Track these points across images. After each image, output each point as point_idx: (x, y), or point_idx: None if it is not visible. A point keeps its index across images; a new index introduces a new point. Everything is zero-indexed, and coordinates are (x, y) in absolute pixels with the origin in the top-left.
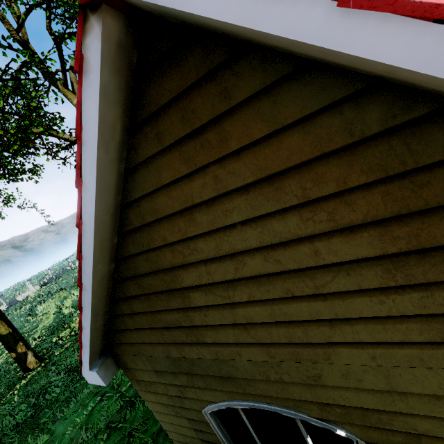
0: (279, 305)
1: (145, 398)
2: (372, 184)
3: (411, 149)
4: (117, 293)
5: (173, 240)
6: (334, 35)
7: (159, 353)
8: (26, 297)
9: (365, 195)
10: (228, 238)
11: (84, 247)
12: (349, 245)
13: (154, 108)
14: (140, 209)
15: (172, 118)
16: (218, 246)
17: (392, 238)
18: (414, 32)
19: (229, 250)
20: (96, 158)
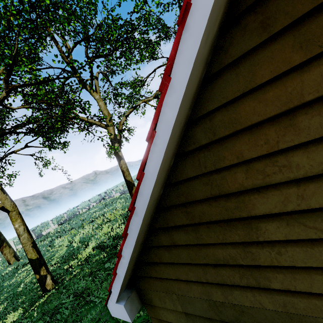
0: None
1: None
2: None
3: None
4: (158, 222)
5: (252, 156)
6: None
7: (195, 293)
8: (48, 232)
9: None
10: None
11: (149, 164)
12: None
13: None
14: (212, 122)
15: None
16: None
17: None
18: None
19: None
20: (198, 45)
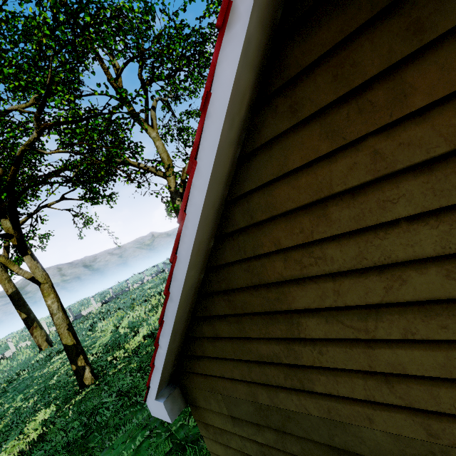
0: None
1: (211, 449)
2: None
3: None
4: (200, 309)
5: (289, 244)
6: None
7: (240, 394)
8: (89, 312)
9: None
10: (381, 241)
11: (182, 247)
12: None
13: (294, 72)
14: (250, 204)
15: (318, 81)
16: (361, 253)
17: None
18: None
19: (381, 260)
20: (219, 133)
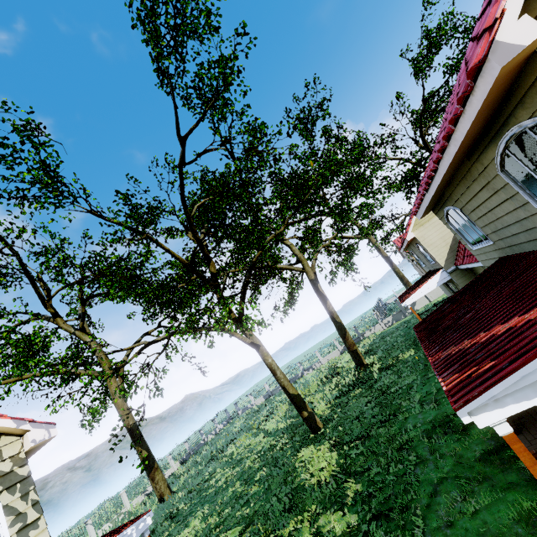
0: None
1: None
2: None
3: None
4: None
5: None
6: None
7: None
8: (168, 476)
9: None
10: None
11: None
12: None
13: None
14: None
15: None
16: None
17: None
18: None
19: None
20: None
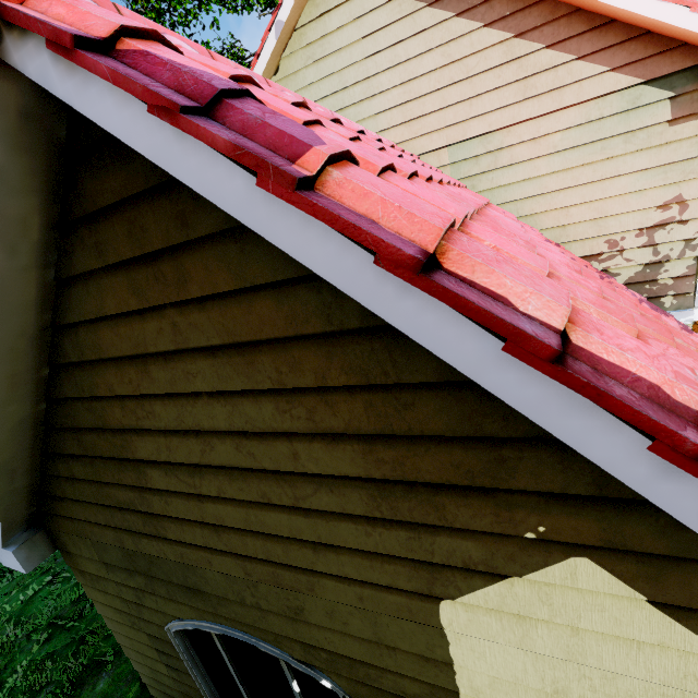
0: (256, 510)
1: (92, 597)
2: (355, 389)
3: (393, 359)
4: (51, 445)
5: (122, 393)
6: (258, 217)
7: (109, 539)
8: None
9: (347, 400)
10: (192, 409)
11: None
12: (331, 456)
13: (92, 207)
14: (78, 338)
15: (117, 229)
16: (180, 416)
17: (377, 459)
18: (337, 246)
19: (194, 426)
20: None
